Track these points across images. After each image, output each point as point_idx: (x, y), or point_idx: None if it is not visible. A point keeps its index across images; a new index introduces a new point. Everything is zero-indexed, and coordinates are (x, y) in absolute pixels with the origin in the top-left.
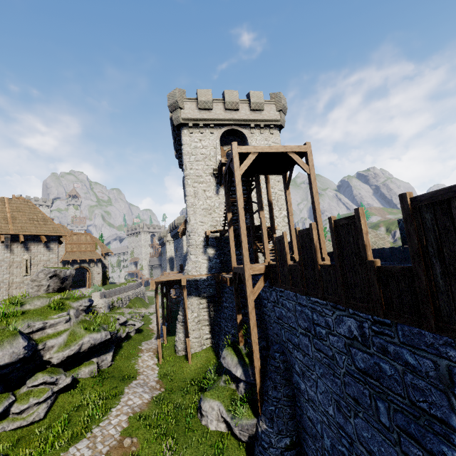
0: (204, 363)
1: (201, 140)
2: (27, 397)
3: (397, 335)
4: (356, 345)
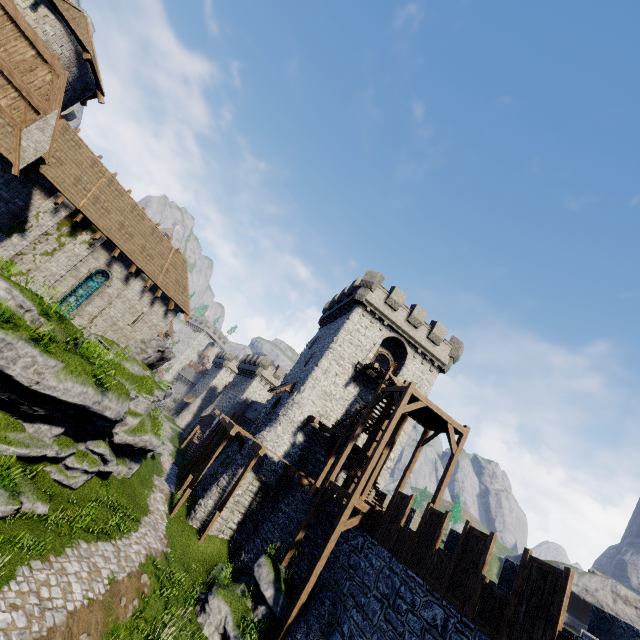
0: (214, 554)
1: (367, 327)
2: (83, 458)
3: (474, 639)
4: (433, 633)
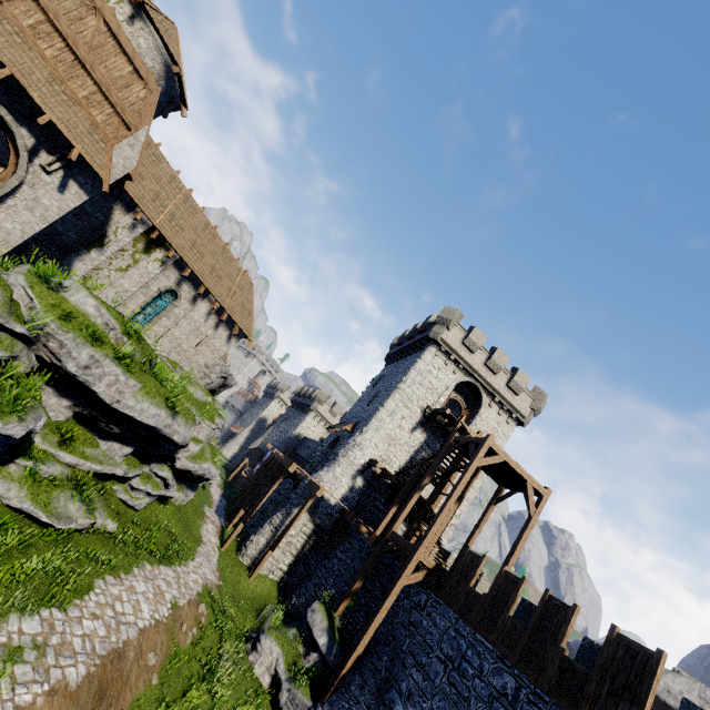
0: (264, 594)
1: (440, 369)
2: (147, 480)
3: None
4: (502, 701)
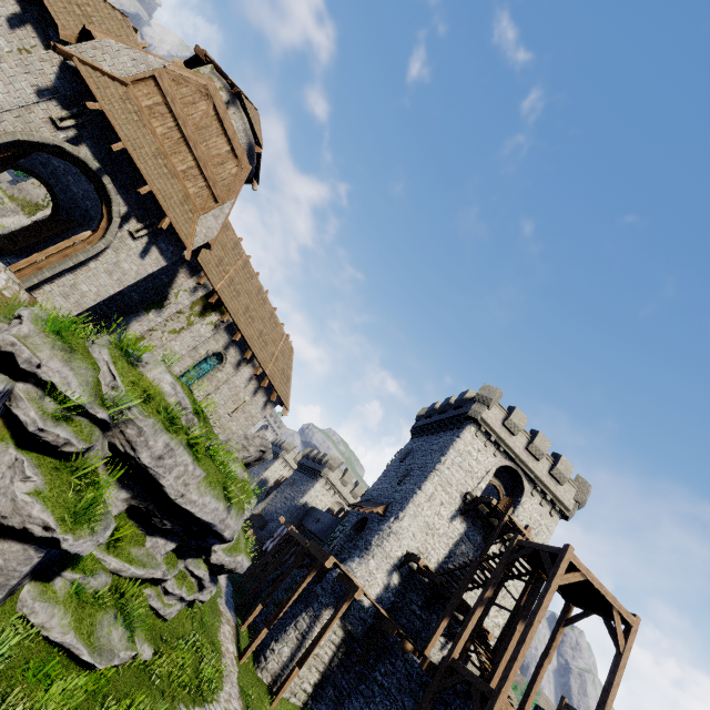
0: None
1: (480, 450)
2: (182, 581)
3: None
4: None
